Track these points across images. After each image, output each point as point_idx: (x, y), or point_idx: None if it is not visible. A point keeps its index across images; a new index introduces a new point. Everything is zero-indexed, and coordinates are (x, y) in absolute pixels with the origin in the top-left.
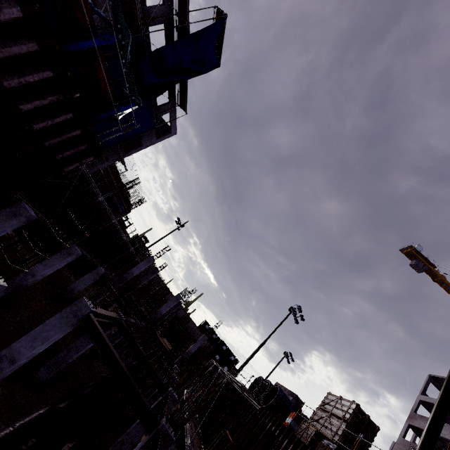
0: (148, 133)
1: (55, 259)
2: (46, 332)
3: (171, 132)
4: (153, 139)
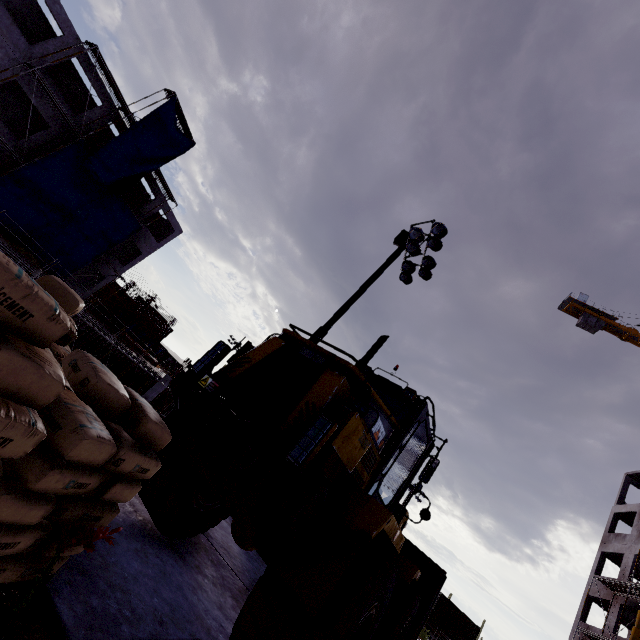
0: (144, 238)
1: None
2: None
3: (175, 231)
4: (154, 243)
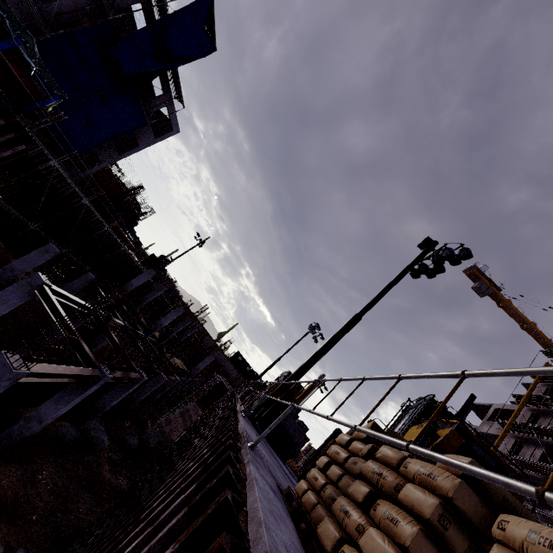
0: (144, 132)
1: (32, 256)
2: (6, 296)
3: (173, 130)
4: (151, 138)
